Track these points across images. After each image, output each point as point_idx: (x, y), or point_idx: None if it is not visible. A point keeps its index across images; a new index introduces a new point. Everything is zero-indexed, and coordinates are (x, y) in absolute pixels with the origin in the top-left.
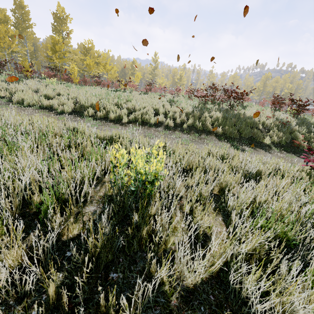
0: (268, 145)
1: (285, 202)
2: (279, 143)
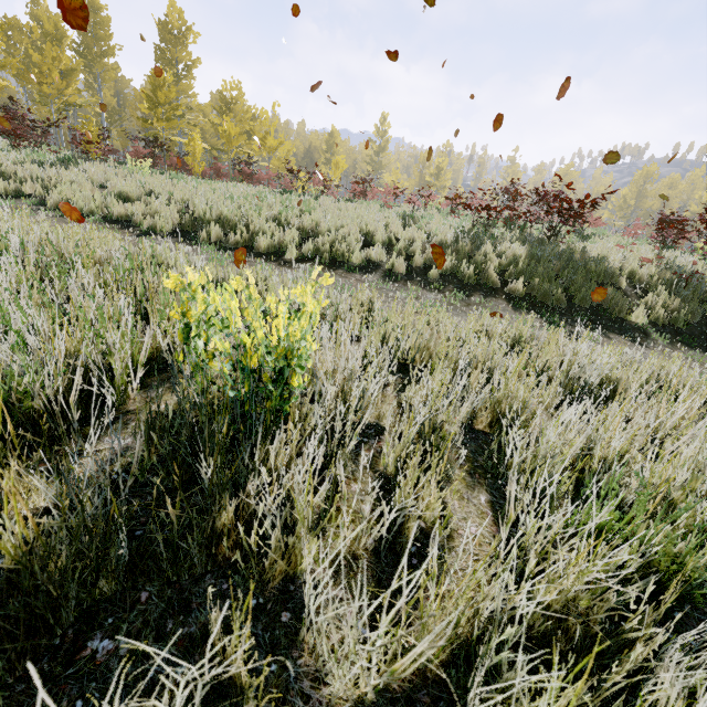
0: (641, 329)
1: (682, 465)
2: (671, 323)
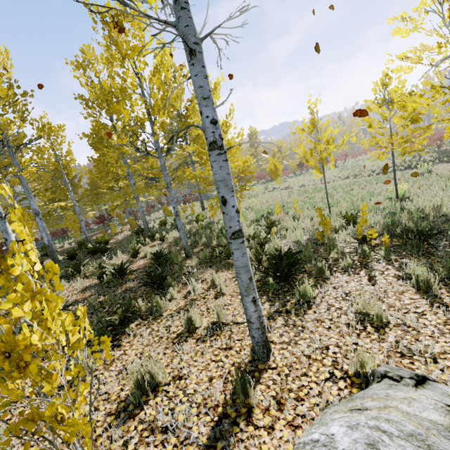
0: None
1: None
2: None
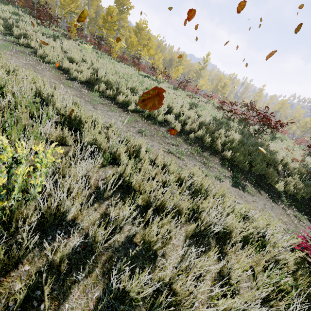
0: (278, 193)
1: None
2: (294, 195)
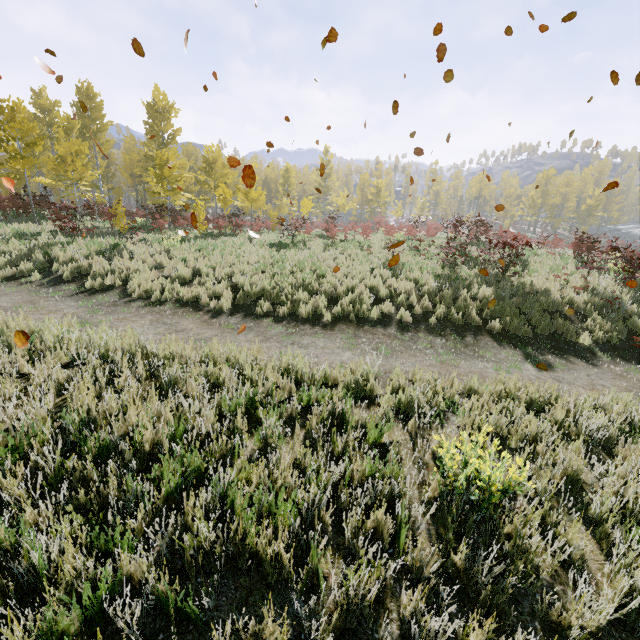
0: (589, 349)
1: None
2: (608, 341)
